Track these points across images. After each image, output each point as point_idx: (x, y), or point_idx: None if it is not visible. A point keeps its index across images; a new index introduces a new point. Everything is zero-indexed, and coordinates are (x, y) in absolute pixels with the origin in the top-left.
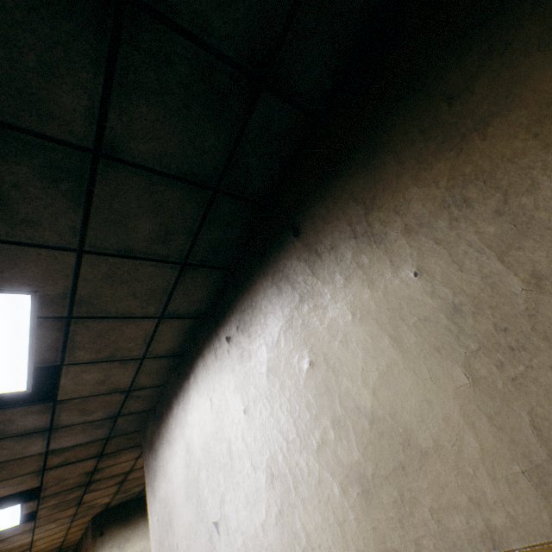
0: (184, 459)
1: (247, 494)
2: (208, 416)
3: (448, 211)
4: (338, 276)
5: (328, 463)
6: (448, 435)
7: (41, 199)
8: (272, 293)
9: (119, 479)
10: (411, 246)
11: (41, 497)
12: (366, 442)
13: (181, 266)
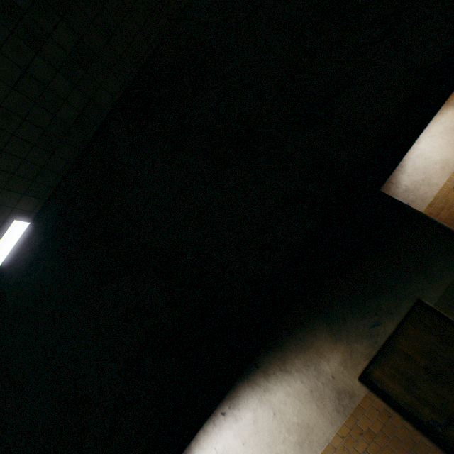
0: None
1: None
2: None
3: (305, 367)
4: (278, 382)
5: (287, 444)
6: (316, 421)
7: None
8: (249, 389)
9: None
10: (298, 375)
11: None
12: (298, 431)
13: None
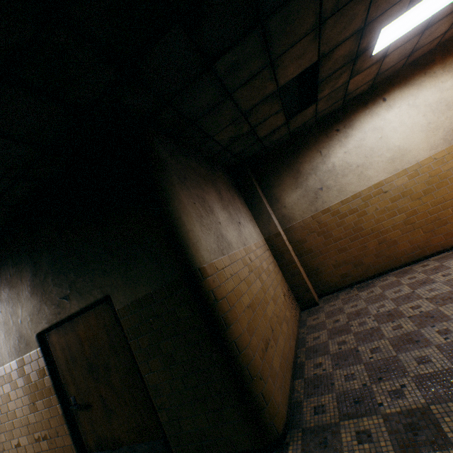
0: None
1: None
2: None
3: (7, 301)
4: None
5: None
6: (1, 346)
7: None
8: None
9: None
10: (1, 305)
11: None
12: None
13: None
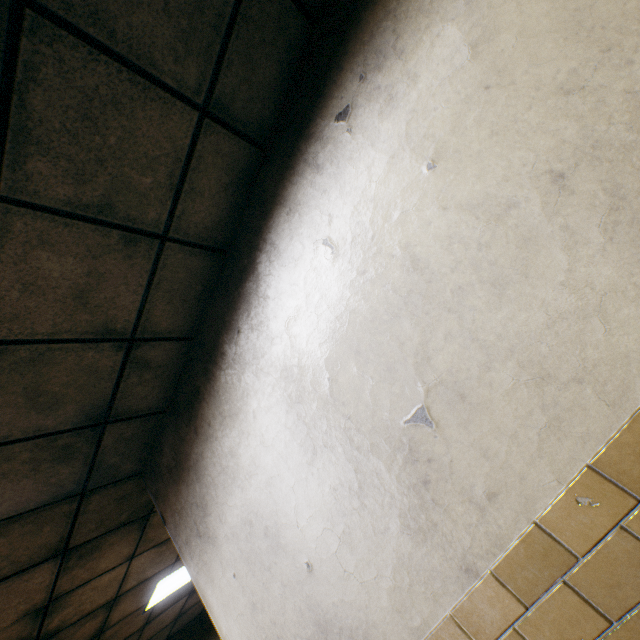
0: (281, 401)
1: (494, 279)
2: (328, 271)
3: None
4: None
5: None
6: None
7: None
8: None
9: (94, 625)
10: None
11: None
12: None
13: None
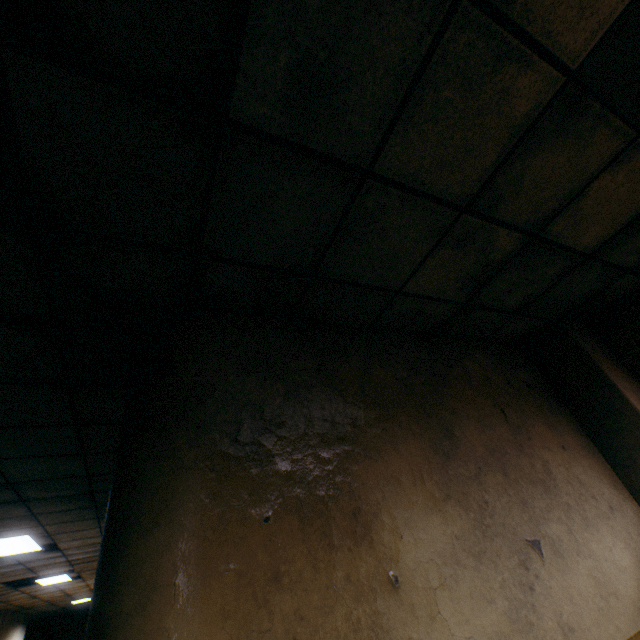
0: None
1: None
2: None
3: None
4: None
5: None
6: None
7: (20, 522)
8: None
9: None
10: None
11: (79, 571)
12: None
13: (98, 518)
